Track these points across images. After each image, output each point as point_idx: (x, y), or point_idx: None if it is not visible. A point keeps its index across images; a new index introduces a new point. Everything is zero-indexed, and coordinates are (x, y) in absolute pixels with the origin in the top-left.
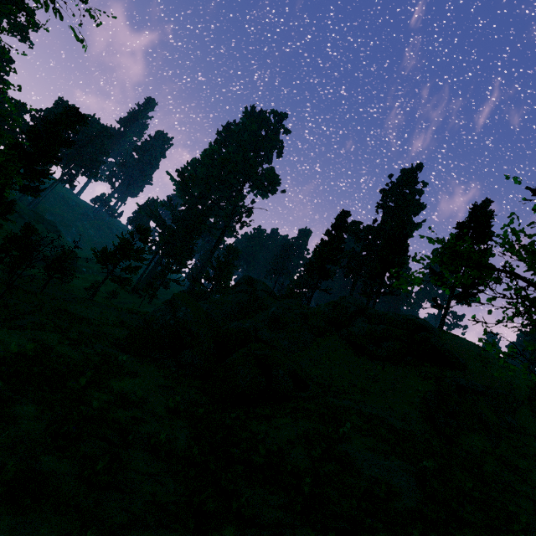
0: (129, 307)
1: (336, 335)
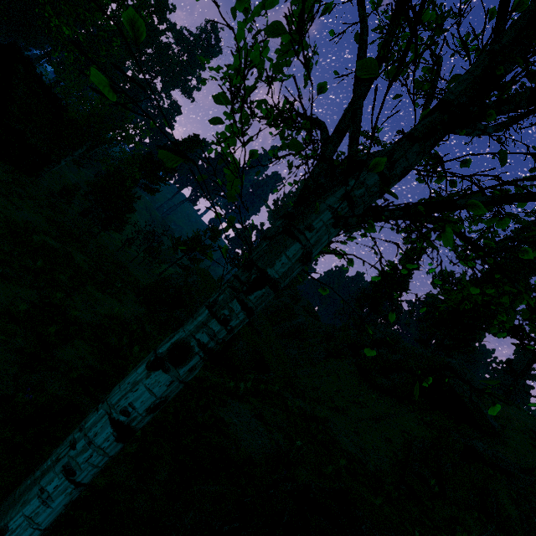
0: None
1: (350, 359)
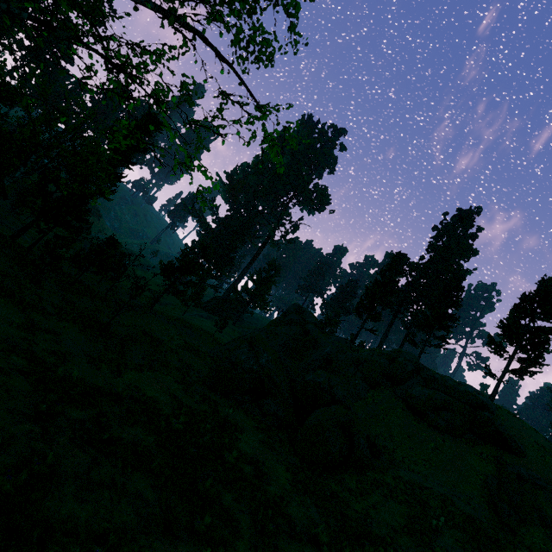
0: (181, 319)
1: (391, 390)
